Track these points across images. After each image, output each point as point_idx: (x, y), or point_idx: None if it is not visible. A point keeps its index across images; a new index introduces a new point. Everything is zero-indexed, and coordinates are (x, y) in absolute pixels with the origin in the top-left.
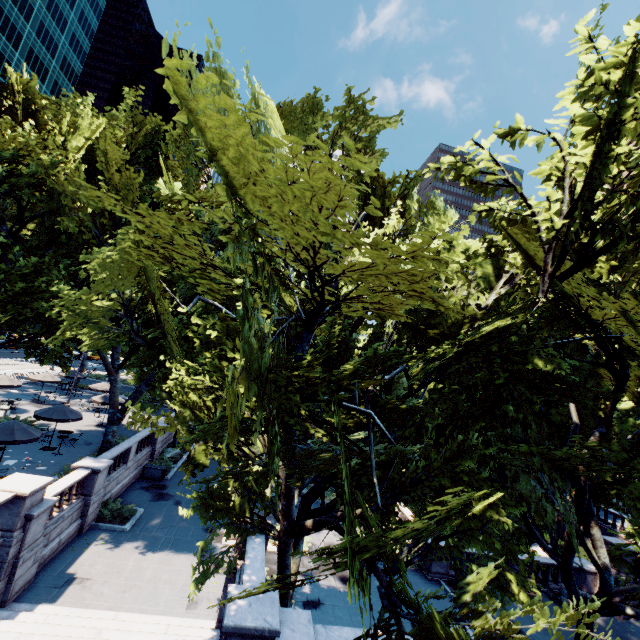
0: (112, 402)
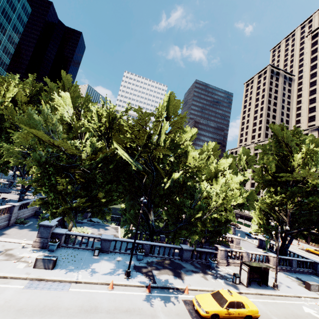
0: (22, 186)
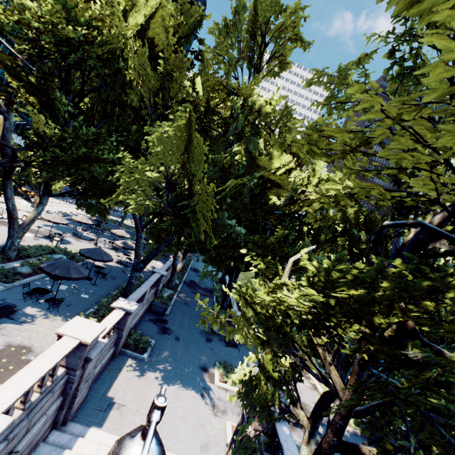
0: (137, 254)
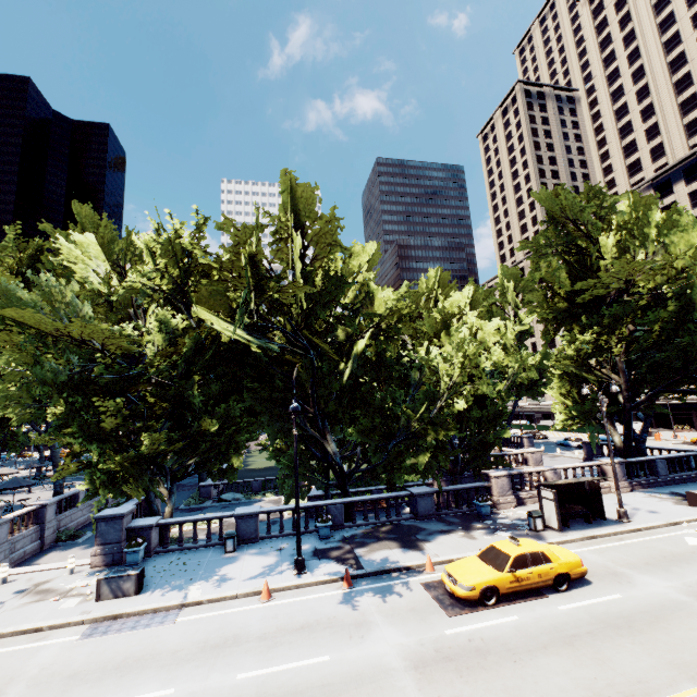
0: (55, 463)
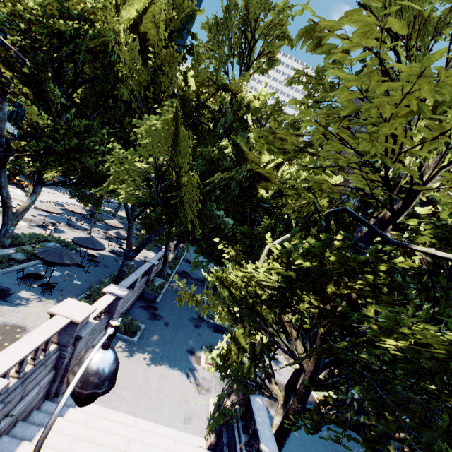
0: (128, 243)
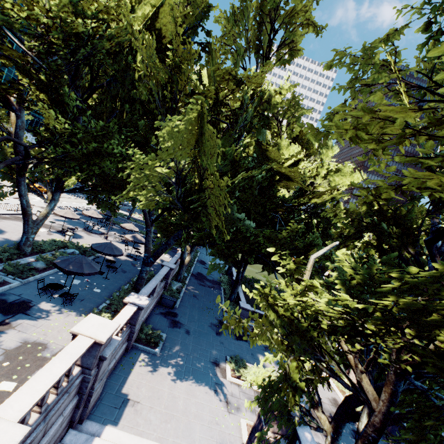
0: (147, 248)
